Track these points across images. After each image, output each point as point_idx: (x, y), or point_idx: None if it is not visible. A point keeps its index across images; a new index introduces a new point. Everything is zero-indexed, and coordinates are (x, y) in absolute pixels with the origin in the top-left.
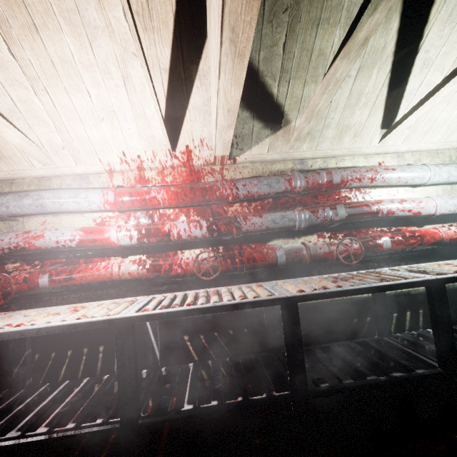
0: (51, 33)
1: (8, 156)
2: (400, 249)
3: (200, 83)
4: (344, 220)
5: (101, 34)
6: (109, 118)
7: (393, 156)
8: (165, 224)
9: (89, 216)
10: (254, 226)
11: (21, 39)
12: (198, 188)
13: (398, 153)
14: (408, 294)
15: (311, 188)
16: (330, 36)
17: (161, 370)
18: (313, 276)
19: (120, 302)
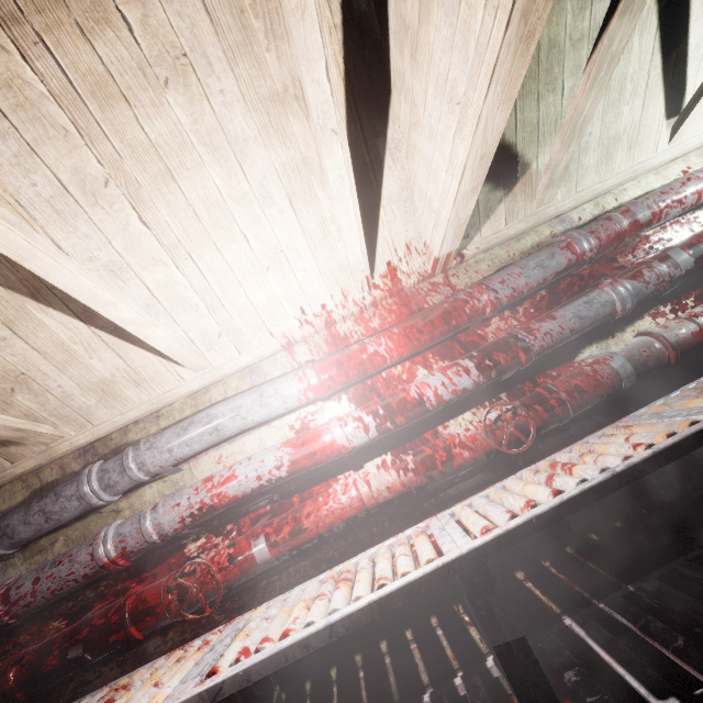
0: (189, 173)
1: (148, 378)
2: None
3: (392, 161)
4: (693, 269)
5: (252, 147)
6: (276, 264)
7: (698, 153)
8: (407, 388)
9: (281, 423)
10: (550, 337)
11: (154, 197)
12: (434, 313)
13: None
14: None
15: (608, 246)
16: (560, 16)
17: None
18: (699, 379)
19: (403, 541)
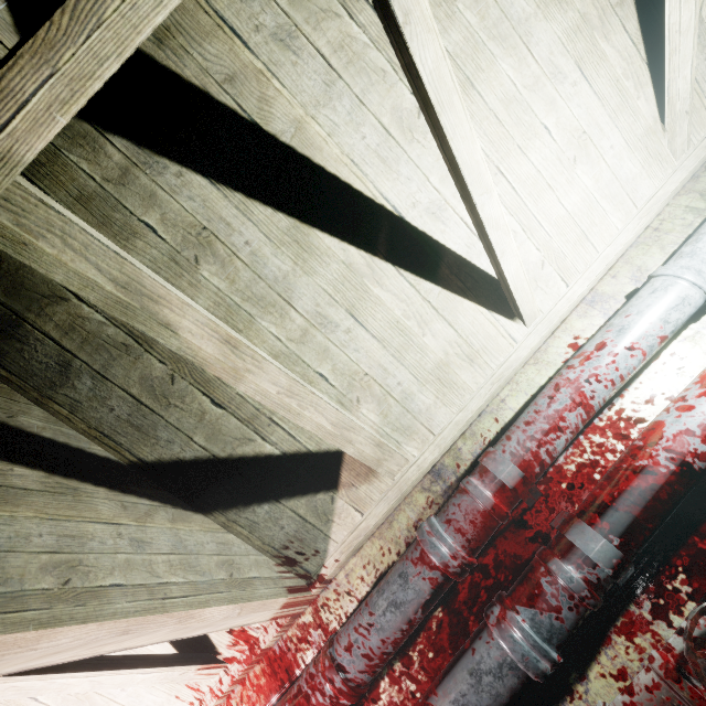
0: None
1: None
2: None
3: None
4: (626, 559)
5: None
6: (85, 702)
7: (580, 312)
8: None
9: None
10: None
11: None
12: None
13: (583, 299)
14: None
15: (482, 533)
16: (262, 335)
17: None
18: None
19: None
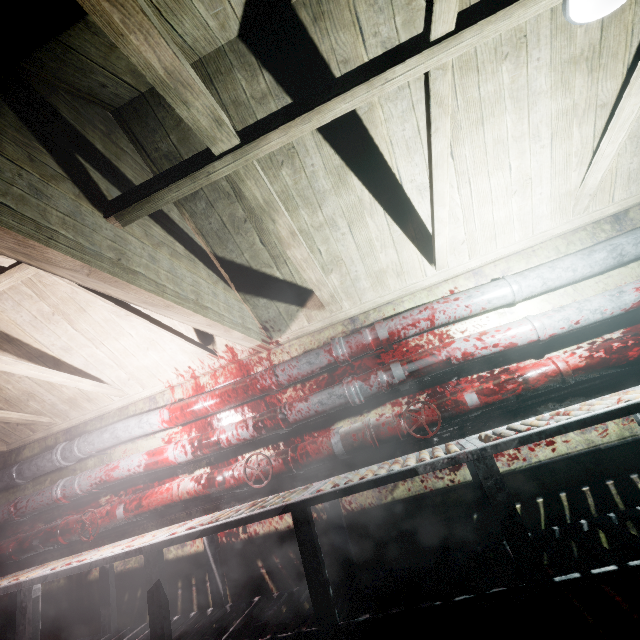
0: (93, 308)
1: (94, 398)
2: (497, 401)
3: None
4: (406, 380)
5: None
6: (153, 346)
7: (467, 276)
8: (215, 431)
9: (159, 435)
10: (301, 414)
11: (77, 319)
12: (240, 385)
13: (473, 270)
14: (553, 464)
15: (359, 352)
16: (299, 217)
17: (226, 607)
18: (380, 463)
19: (175, 526)
